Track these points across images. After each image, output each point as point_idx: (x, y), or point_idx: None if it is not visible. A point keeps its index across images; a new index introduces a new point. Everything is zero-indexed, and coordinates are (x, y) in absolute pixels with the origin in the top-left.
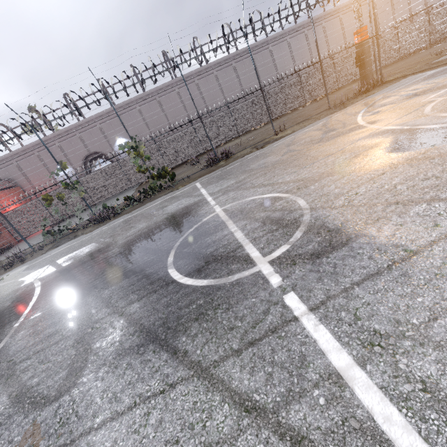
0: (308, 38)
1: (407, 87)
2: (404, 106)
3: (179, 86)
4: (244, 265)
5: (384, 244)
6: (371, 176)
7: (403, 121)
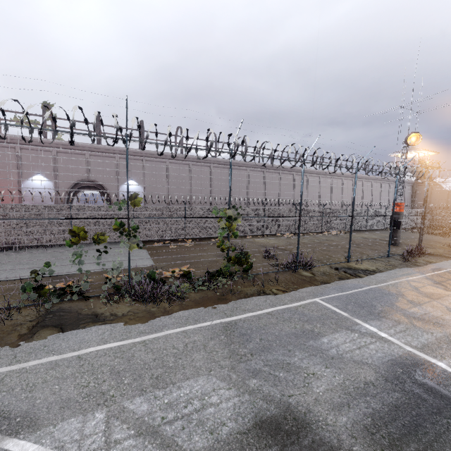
0: (320, 182)
1: None
2: None
3: (214, 165)
4: None
5: None
6: None
7: None
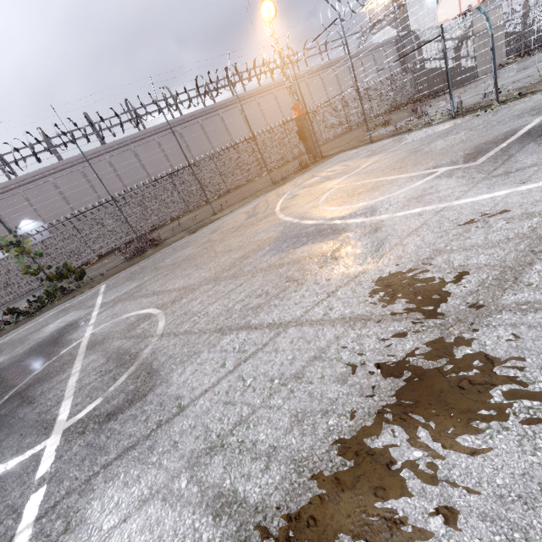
0: (260, 106)
1: (331, 167)
2: (313, 191)
3: (110, 154)
4: (39, 437)
5: (171, 395)
6: (232, 287)
7: (299, 212)
